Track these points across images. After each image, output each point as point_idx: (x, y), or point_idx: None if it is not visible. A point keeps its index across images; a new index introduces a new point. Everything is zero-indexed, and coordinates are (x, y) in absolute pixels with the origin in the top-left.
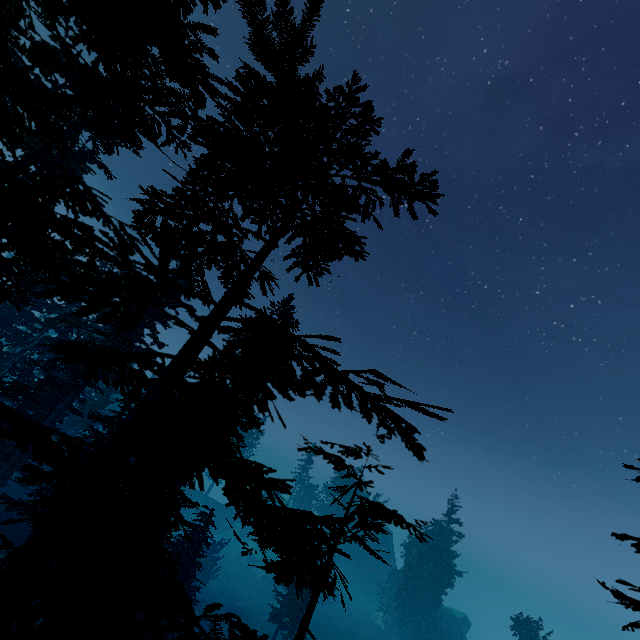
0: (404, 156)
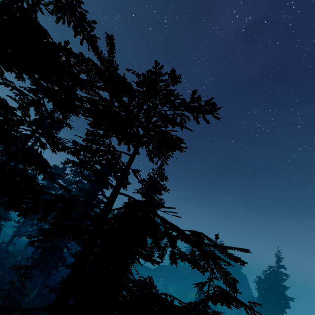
0: (193, 94)
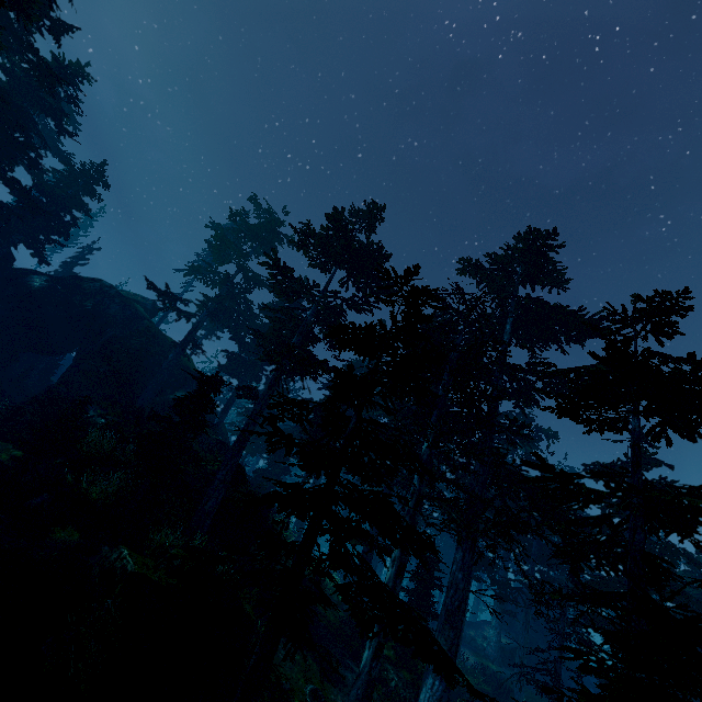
0: None
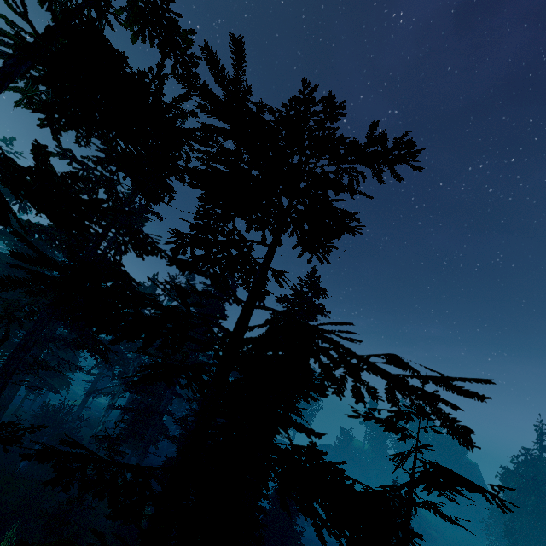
0: (371, 130)
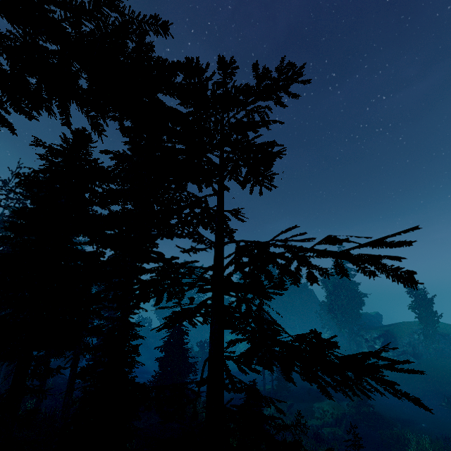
0: None
